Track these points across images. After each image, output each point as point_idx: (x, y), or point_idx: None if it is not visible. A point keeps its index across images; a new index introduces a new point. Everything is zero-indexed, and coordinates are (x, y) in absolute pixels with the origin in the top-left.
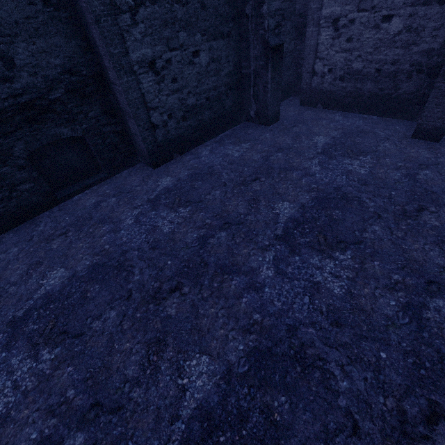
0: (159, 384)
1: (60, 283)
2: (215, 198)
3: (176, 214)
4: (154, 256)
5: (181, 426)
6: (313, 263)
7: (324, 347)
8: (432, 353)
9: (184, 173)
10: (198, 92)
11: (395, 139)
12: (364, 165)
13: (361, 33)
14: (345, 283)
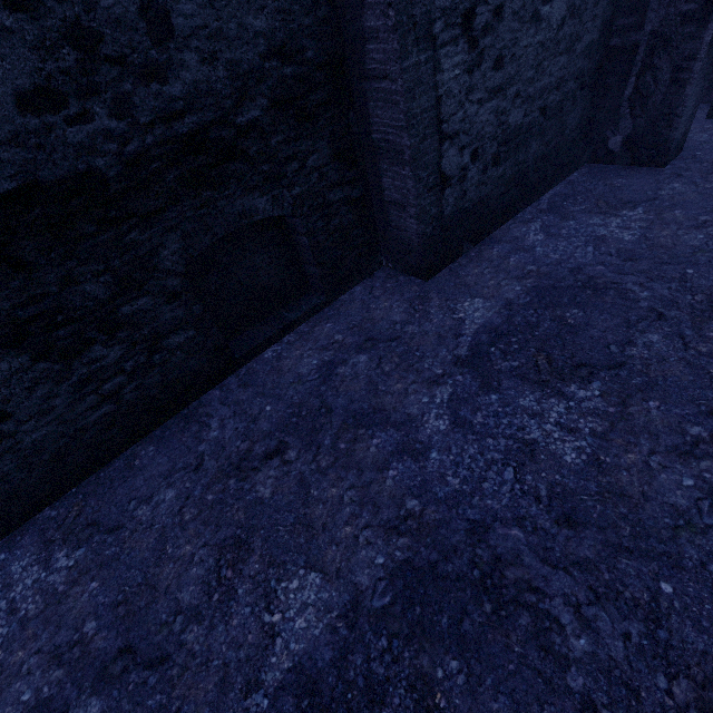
0: None
1: (324, 631)
2: (662, 355)
3: (568, 404)
4: (590, 556)
5: None
6: None
7: None
8: None
9: (513, 288)
10: (531, 93)
11: None
12: None
13: None
14: None
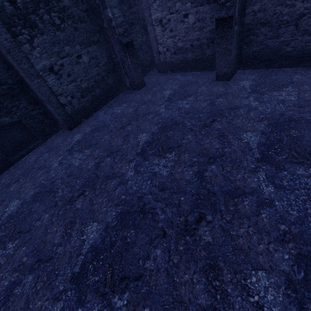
0: (71, 242)
1: (16, 208)
2: (105, 140)
3: (83, 154)
4: (69, 180)
5: (82, 257)
6: (155, 163)
7: (155, 202)
8: (205, 191)
9: (88, 129)
10: (87, 79)
11: (207, 83)
12: (188, 103)
13: (176, 26)
14: (169, 169)
